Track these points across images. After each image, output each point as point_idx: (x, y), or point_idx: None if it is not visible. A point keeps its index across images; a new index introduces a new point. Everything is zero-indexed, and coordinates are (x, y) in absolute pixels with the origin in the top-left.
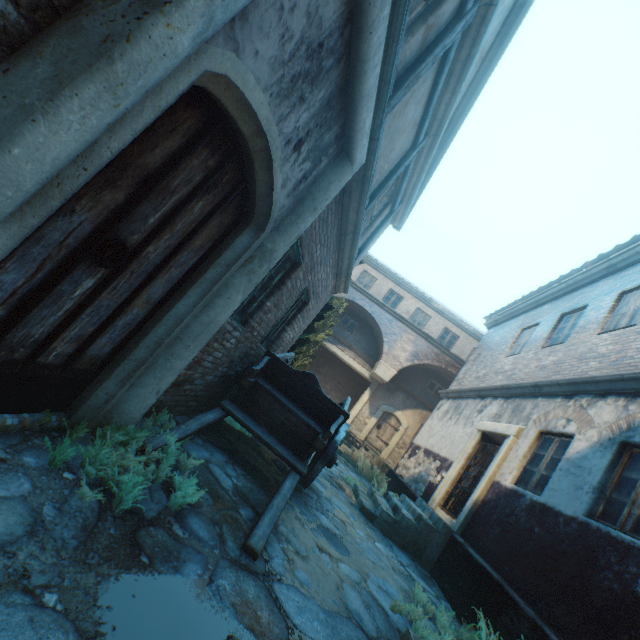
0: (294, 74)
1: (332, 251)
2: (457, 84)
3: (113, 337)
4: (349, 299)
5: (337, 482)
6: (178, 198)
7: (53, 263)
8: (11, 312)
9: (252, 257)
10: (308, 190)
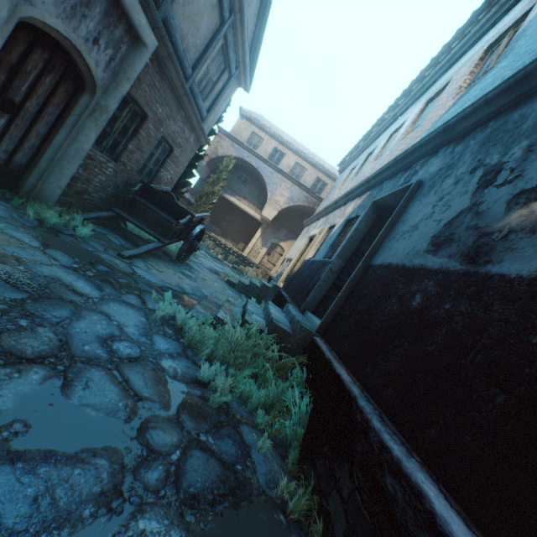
0: (72, 6)
1: (176, 110)
2: None
3: (26, 154)
4: (239, 157)
5: (217, 273)
6: (34, 77)
7: None
8: None
9: (94, 111)
10: (120, 67)
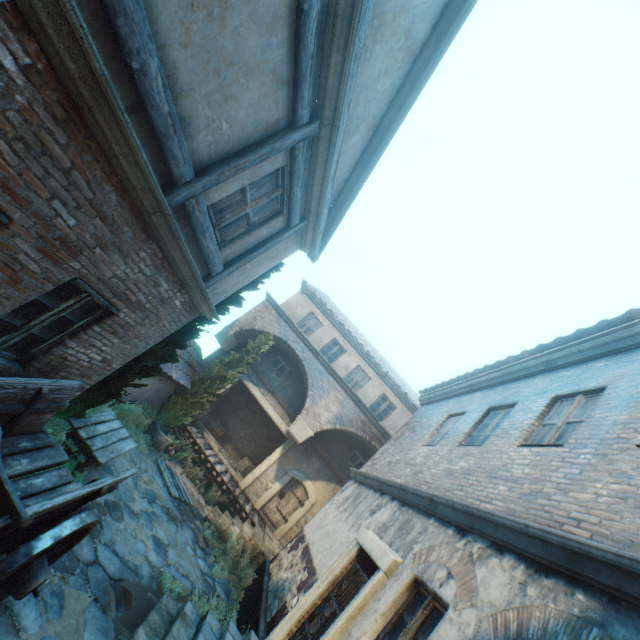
0: None
1: (134, 236)
2: (348, 39)
3: None
4: (282, 338)
5: (124, 591)
6: None
7: None
8: None
9: None
10: None
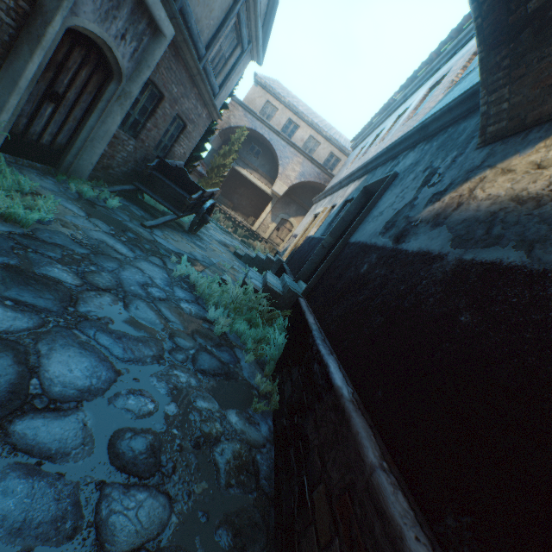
0: (106, 11)
1: (190, 88)
2: None
3: (65, 136)
4: (252, 128)
5: (226, 245)
6: (74, 71)
7: (37, 102)
8: (29, 121)
9: (120, 96)
10: (142, 56)
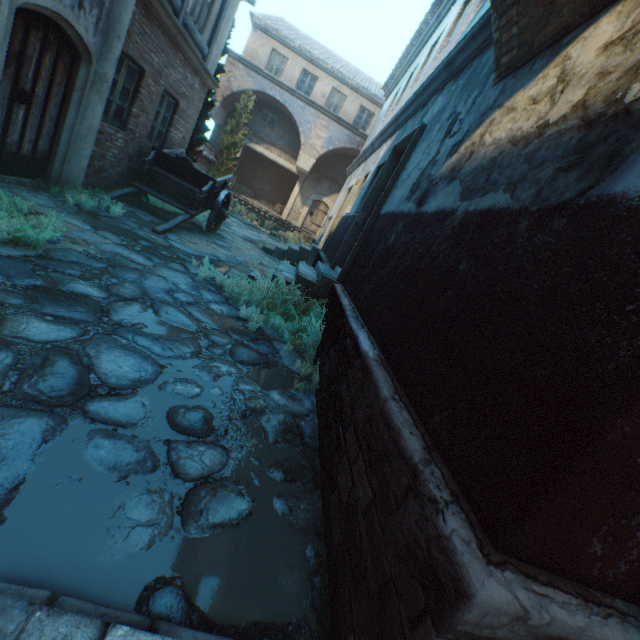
0: None
1: (173, 54)
2: None
3: (46, 141)
4: (259, 91)
5: (252, 241)
6: (36, 61)
7: (6, 107)
8: (4, 131)
9: (95, 82)
10: (108, 25)
